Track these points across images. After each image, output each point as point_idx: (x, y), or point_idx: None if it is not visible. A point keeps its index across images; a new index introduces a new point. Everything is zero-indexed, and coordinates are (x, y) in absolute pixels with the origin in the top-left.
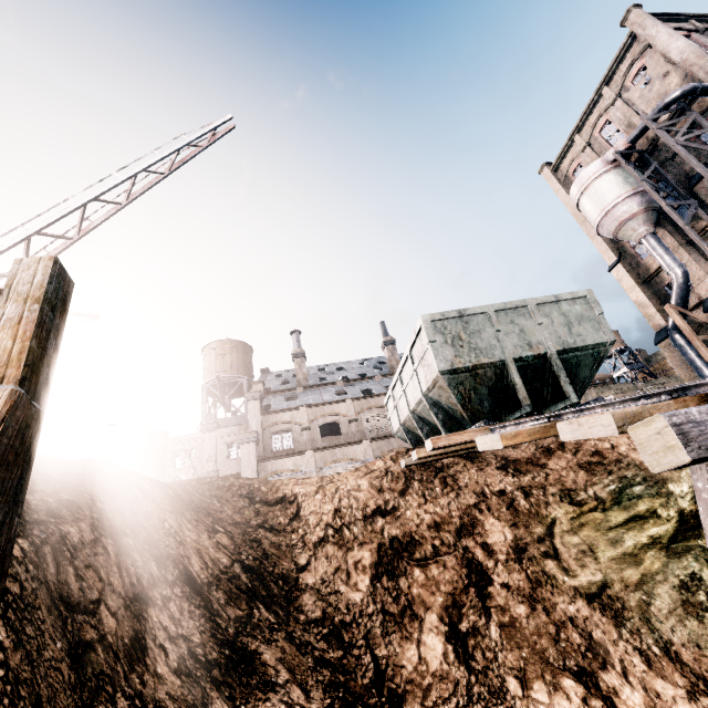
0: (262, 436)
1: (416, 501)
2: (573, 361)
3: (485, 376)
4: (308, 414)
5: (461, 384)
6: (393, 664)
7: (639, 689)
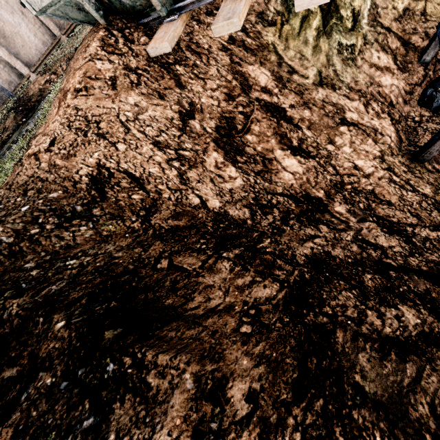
0: None
1: (198, 86)
2: None
3: None
4: None
5: None
6: (289, 189)
7: (354, 111)
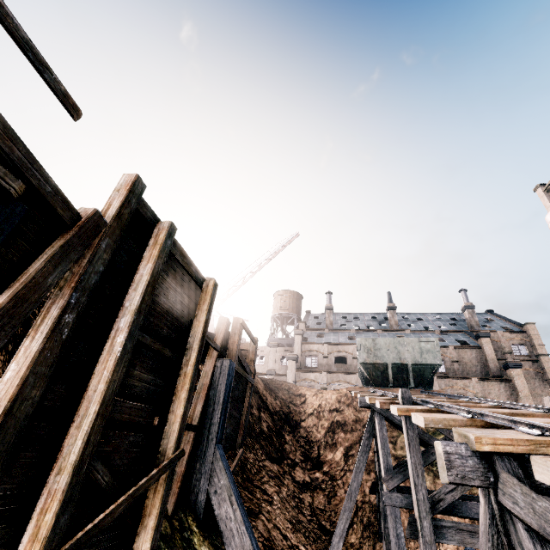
0: (300, 356)
1: (352, 410)
2: (421, 369)
3: (379, 367)
4: (328, 348)
5: (369, 368)
6: (324, 455)
7: None
